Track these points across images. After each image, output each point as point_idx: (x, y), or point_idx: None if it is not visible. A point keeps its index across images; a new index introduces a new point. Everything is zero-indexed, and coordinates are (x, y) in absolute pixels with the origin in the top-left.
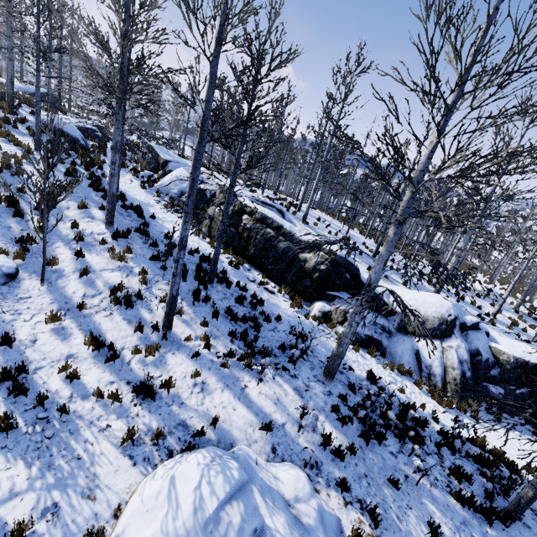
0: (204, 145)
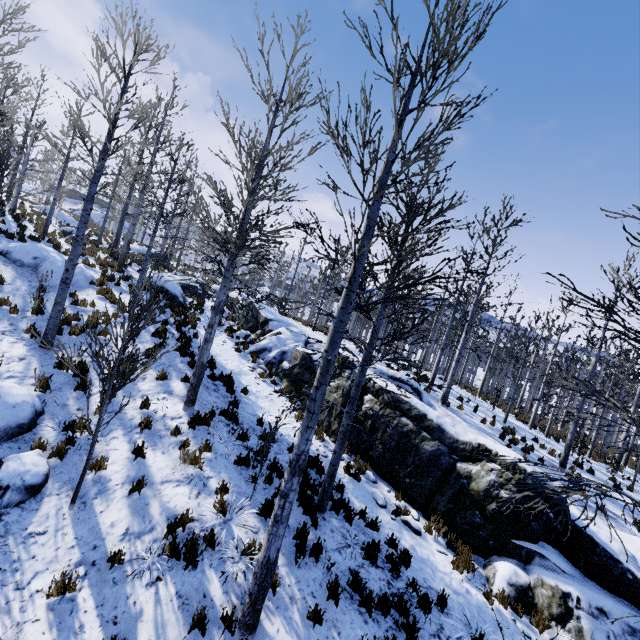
0: (350, 311)
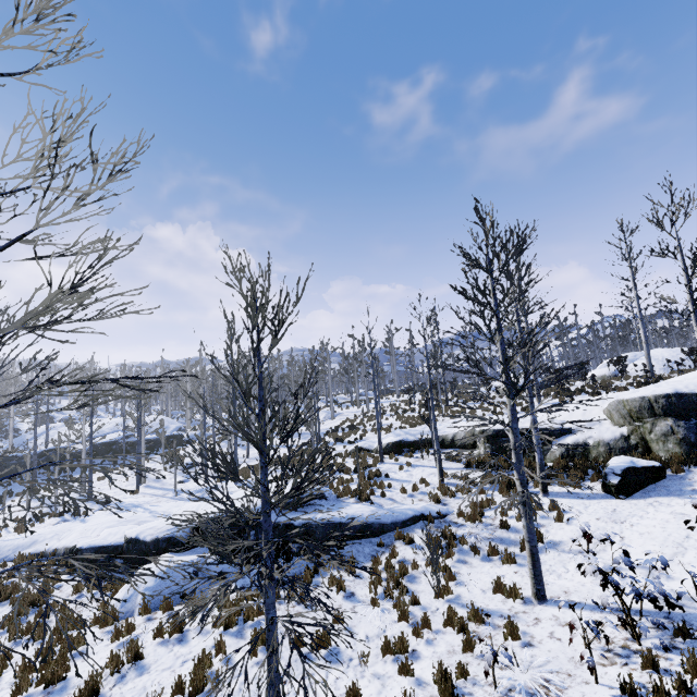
0: None
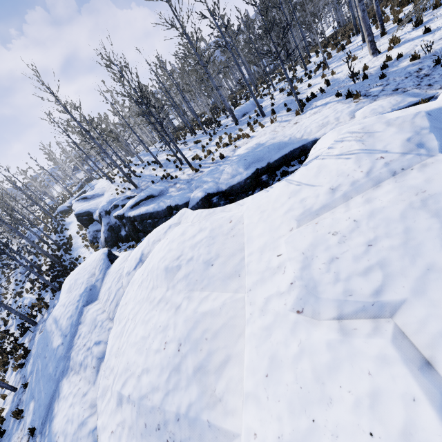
0: None
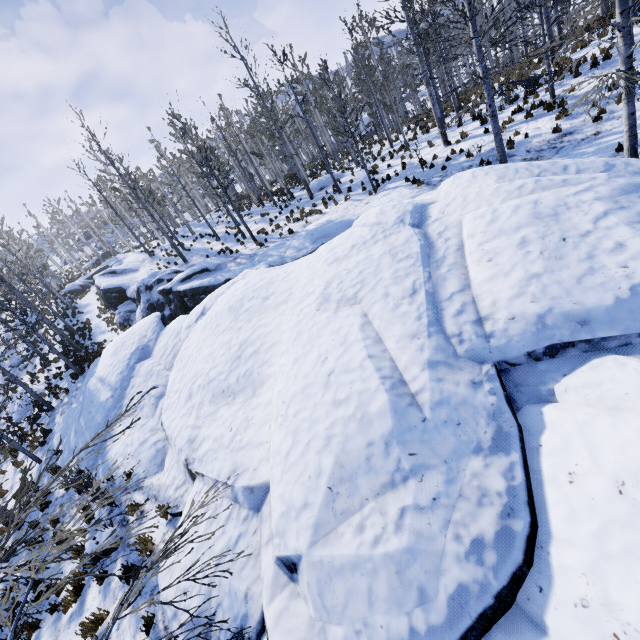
0: None
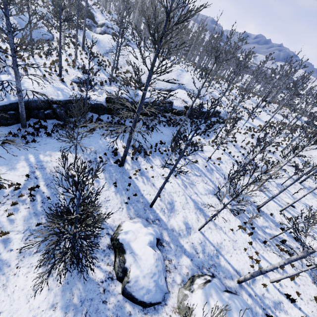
0: None
